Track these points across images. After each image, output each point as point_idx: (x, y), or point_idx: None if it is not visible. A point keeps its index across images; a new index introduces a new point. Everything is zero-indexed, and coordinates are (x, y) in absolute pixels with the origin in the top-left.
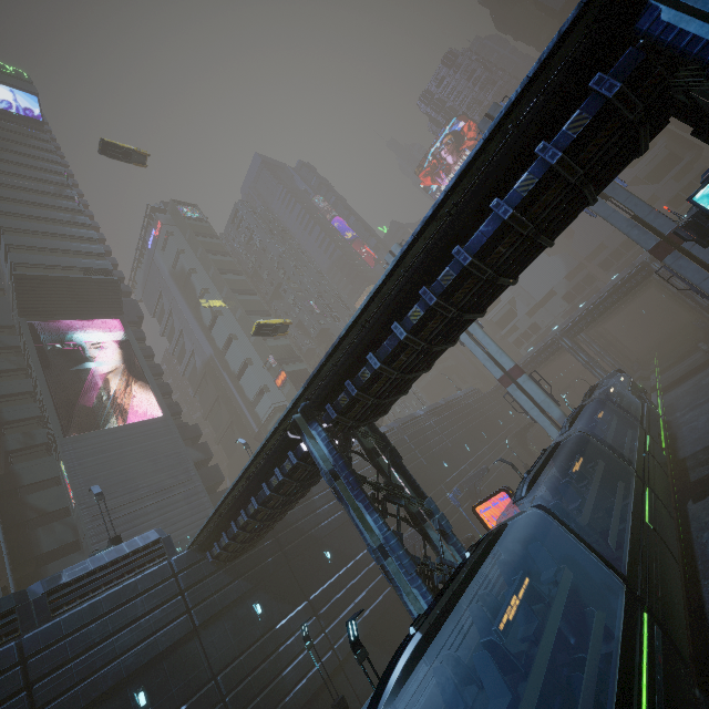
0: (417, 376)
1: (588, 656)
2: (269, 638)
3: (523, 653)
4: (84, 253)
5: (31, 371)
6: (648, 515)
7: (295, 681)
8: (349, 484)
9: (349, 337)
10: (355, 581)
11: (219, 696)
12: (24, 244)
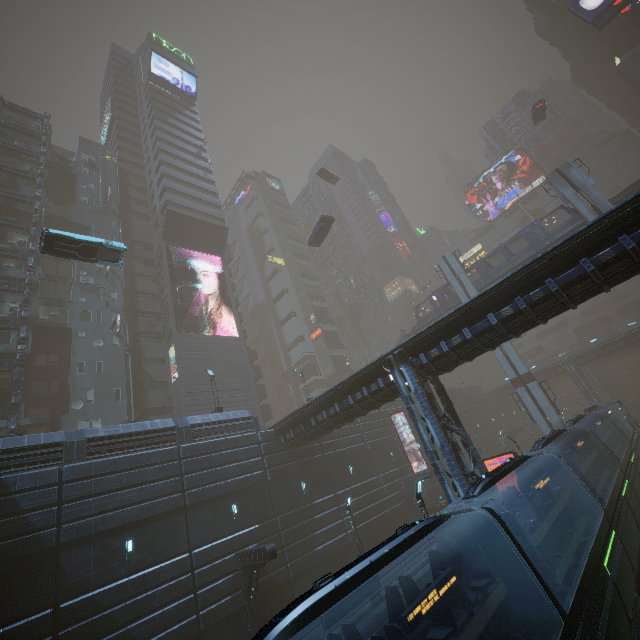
0: (485, 351)
1: (577, 527)
2: (309, 507)
3: (542, 509)
4: (209, 203)
5: (161, 280)
6: (625, 493)
7: (321, 541)
8: (423, 407)
9: (452, 314)
10: (367, 494)
11: (277, 528)
12: (175, 188)
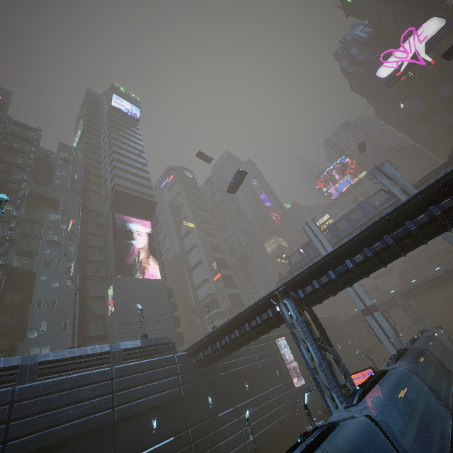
0: (345, 287)
1: (435, 431)
2: (215, 420)
3: (405, 415)
4: (144, 185)
5: (107, 237)
6: None
7: (225, 451)
8: (303, 331)
9: (319, 261)
10: (260, 407)
11: (189, 440)
12: (122, 175)
